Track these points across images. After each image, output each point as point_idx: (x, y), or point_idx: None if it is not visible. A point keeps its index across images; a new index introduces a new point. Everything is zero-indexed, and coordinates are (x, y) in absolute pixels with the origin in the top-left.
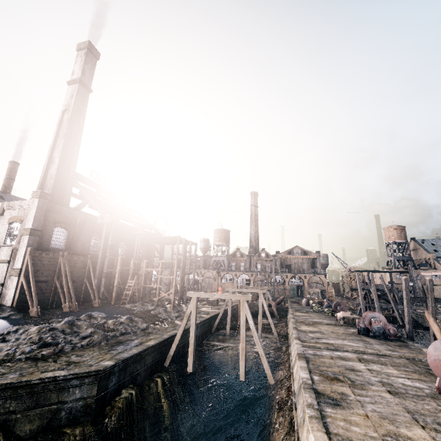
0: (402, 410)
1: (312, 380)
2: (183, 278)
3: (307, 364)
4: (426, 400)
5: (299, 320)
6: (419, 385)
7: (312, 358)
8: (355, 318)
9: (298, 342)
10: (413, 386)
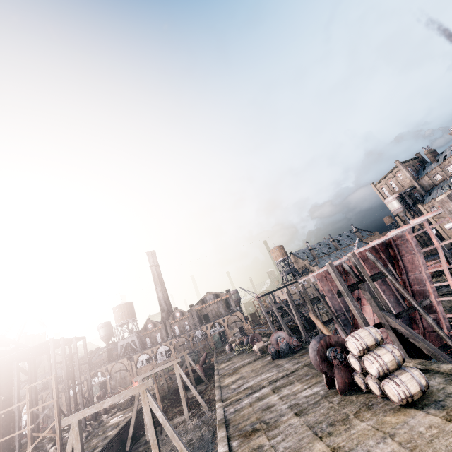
0: (305, 429)
1: (231, 450)
2: (74, 393)
3: (227, 430)
4: (321, 403)
5: (223, 373)
6: (316, 389)
7: (233, 418)
8: (268, 344)
9: (219, 404)
10: (312, 394)
